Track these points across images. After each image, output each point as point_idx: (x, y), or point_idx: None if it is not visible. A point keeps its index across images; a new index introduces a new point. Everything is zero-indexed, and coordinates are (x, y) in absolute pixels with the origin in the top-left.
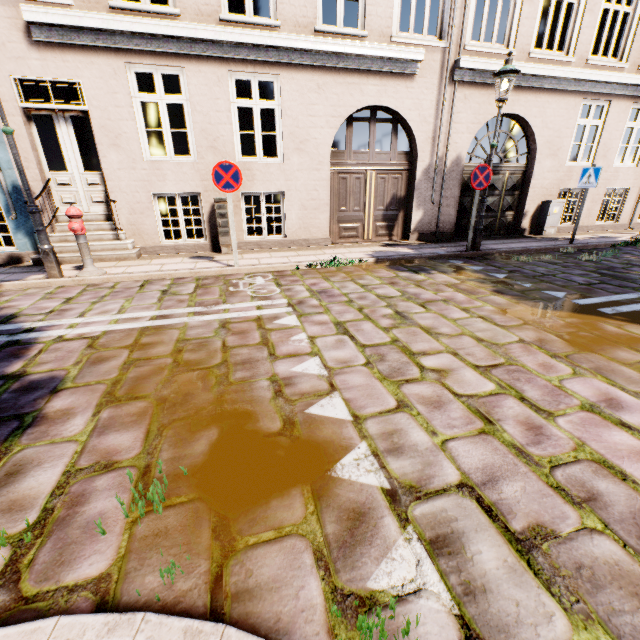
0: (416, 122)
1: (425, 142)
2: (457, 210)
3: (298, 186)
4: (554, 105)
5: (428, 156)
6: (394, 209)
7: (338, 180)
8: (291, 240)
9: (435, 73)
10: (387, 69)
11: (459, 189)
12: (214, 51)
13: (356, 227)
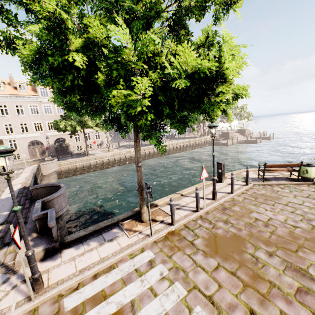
0: (42, 141)
1: (45, 143)
2: (57, 151)
3: (22, 152)
4: (68, 135)
5: (46, 145)
6: (43, 152)
7: (30, 150)
8: (22, 159)
9: (44, 135)
10: (35, 136)
11: (55, 148)
12: (5, 138)
13: (36, 156)
